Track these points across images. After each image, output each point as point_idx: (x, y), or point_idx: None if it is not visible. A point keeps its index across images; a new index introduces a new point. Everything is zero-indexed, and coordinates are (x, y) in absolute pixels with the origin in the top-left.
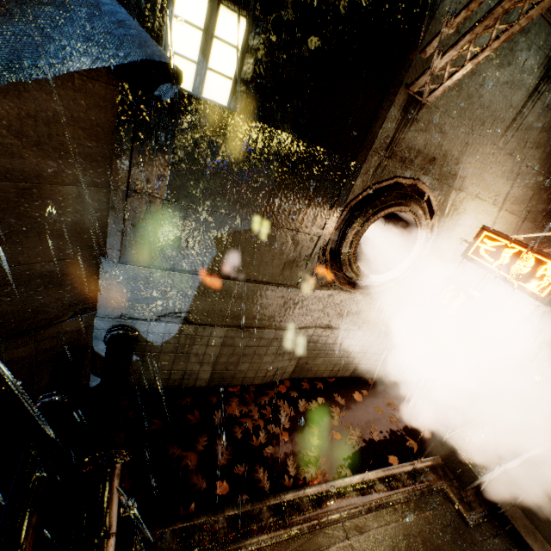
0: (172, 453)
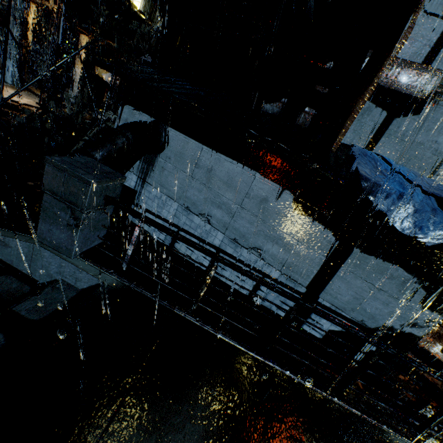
0: (402, 379)
